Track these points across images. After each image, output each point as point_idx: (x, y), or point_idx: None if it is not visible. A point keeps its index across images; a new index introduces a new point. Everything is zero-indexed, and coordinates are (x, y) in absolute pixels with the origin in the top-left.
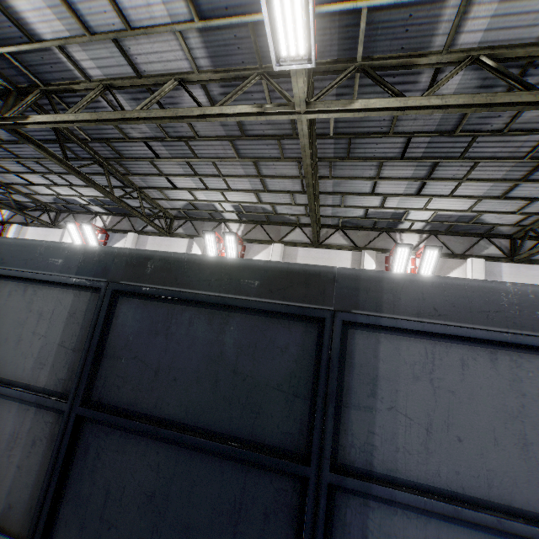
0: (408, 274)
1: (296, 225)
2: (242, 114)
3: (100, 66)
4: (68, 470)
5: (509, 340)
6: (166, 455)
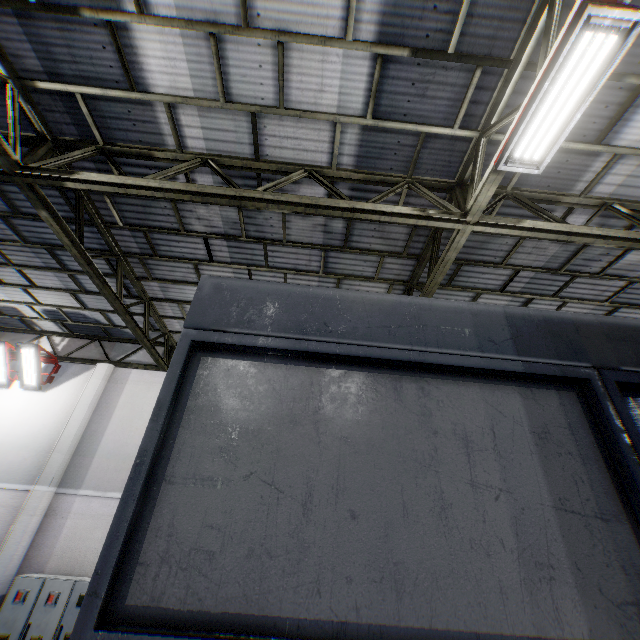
0: None
1: None
2: (403, 215)
3: (209, 138)
4: None
5: None
6: None
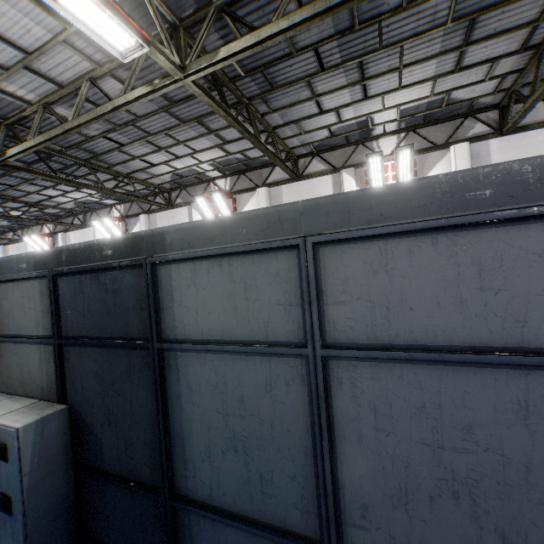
0: (175, 225)
1: (274, 164)
2: (141, 97)
3: (31, 91)
4: (64, 370)
5: (222, 252)
6: (98, 353)
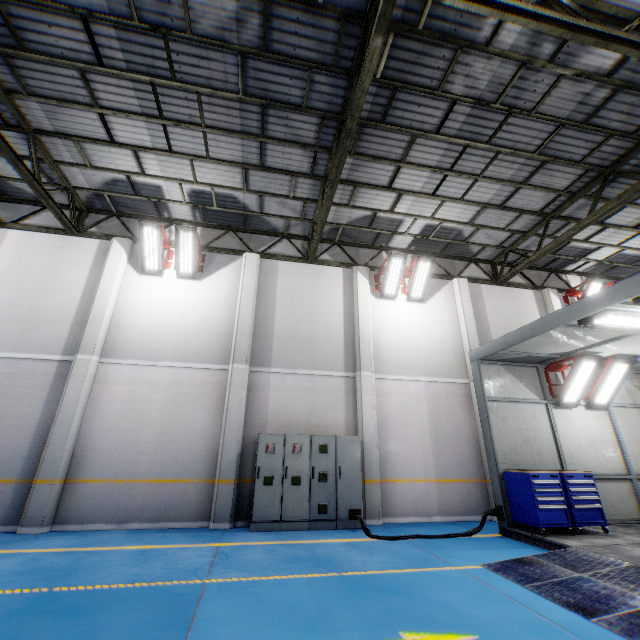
0: None
1: (470, 260)
2: None
3: None
4: None
5: None
6: None
